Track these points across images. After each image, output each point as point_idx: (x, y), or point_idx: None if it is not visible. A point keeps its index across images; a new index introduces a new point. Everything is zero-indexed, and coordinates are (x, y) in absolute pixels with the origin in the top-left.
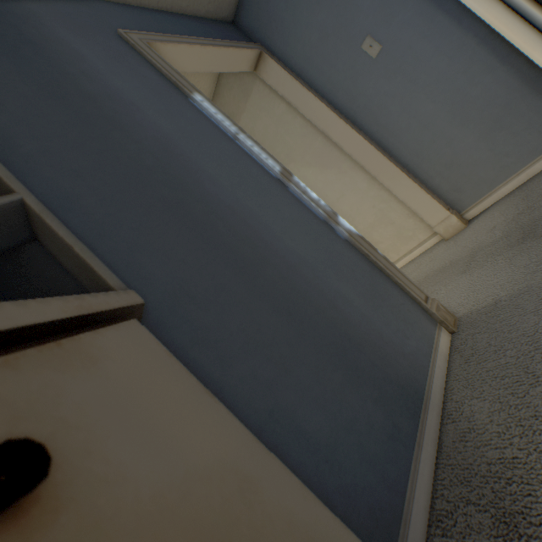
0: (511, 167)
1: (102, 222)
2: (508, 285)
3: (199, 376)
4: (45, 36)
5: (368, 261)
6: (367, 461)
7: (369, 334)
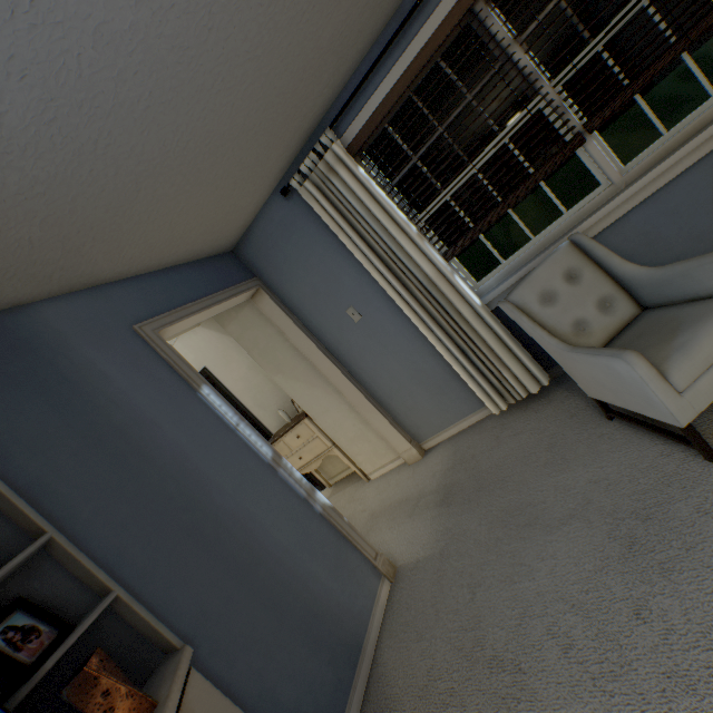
0: (451, 420)
1: (145, 567)
2: (426, 547)
3: (216, 680)
4: (76, 364)
5: (336, 530)
6: (319, 711)
7: (330, 605)
